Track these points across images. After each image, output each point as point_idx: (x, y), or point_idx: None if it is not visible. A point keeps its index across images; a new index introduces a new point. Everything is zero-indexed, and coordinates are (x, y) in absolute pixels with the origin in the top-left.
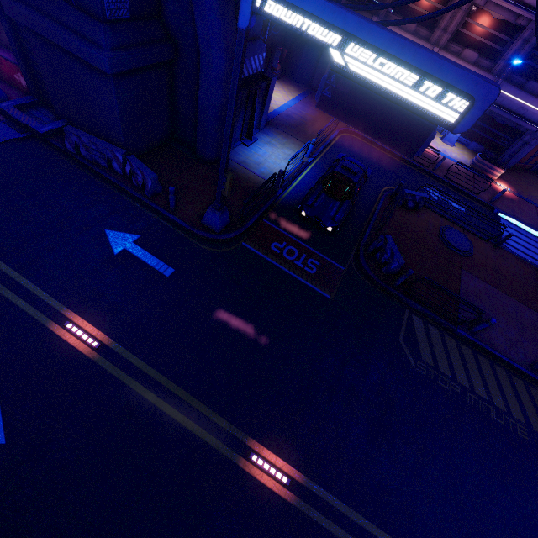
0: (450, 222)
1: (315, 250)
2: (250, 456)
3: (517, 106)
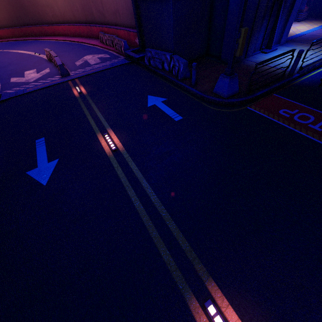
0: None
1: None
2: (205, 303)
3: None
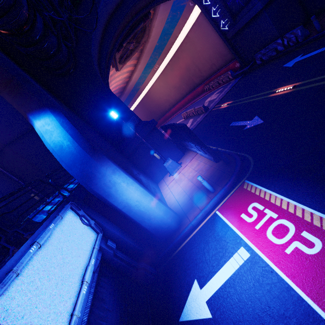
0: None
1: None
2: None
3: None
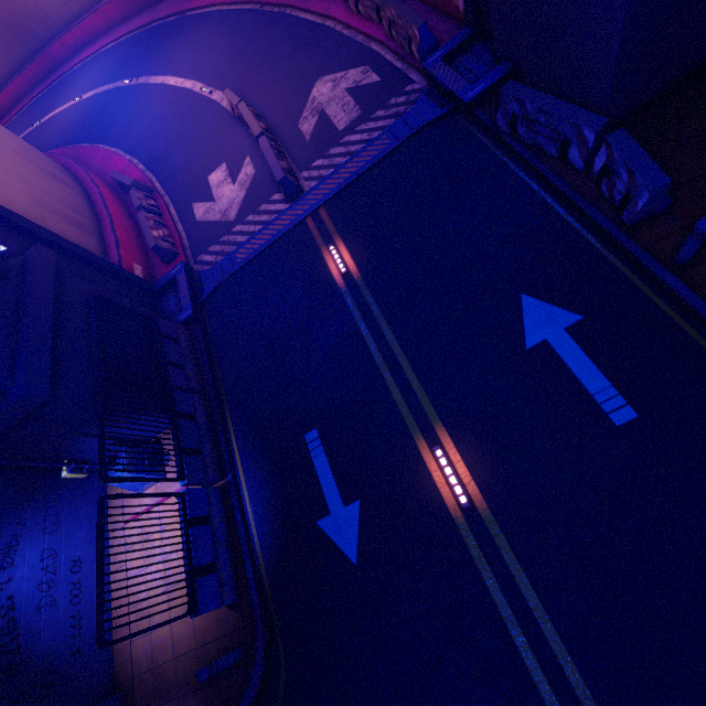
0: None
1: None
2: None
3: None
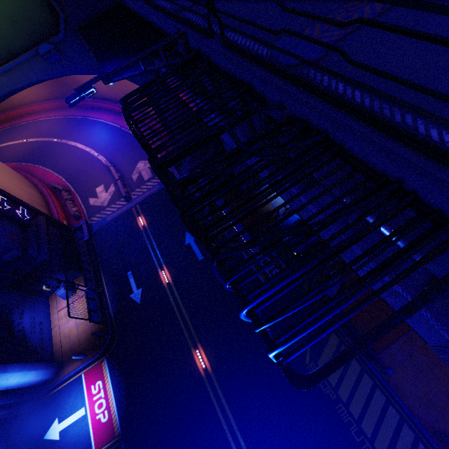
0: None
1: (283, 264)
2: (195, 349)
3: None
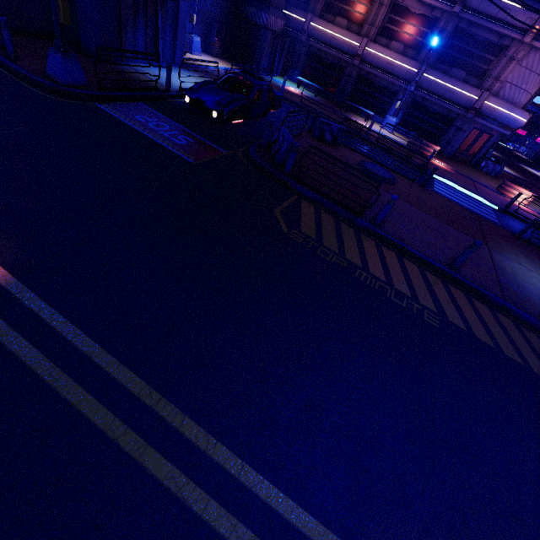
0: (374, 162)
1: (195, 134)
2: None
3: (444, 89)
